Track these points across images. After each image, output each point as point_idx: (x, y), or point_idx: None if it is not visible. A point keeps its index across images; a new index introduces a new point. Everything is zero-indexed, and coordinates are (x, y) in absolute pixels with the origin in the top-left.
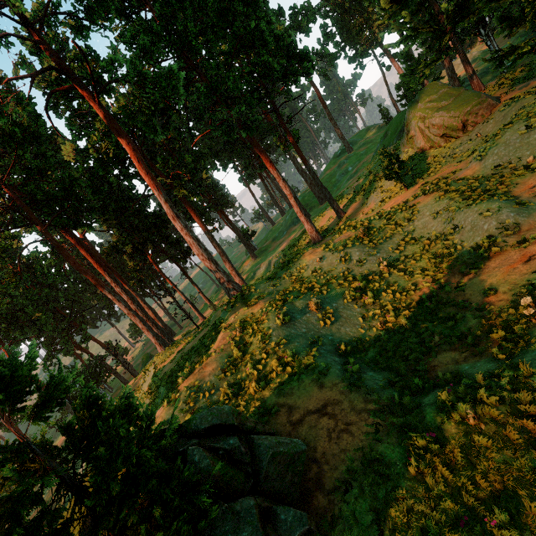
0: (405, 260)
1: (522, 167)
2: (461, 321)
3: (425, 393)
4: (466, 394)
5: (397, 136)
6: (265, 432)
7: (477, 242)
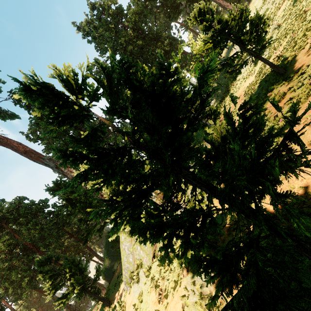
0: None
1: None
2: None
3: None
4: None
5: None
6: None
7: None
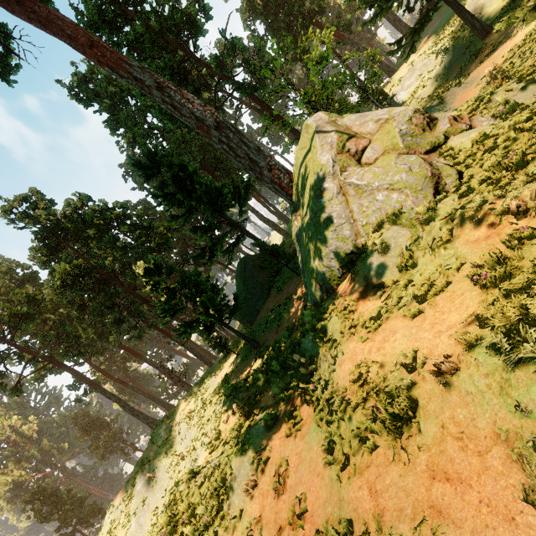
0: None
1: None
2: None
3: None
4: None
5: None
6: None
7: None
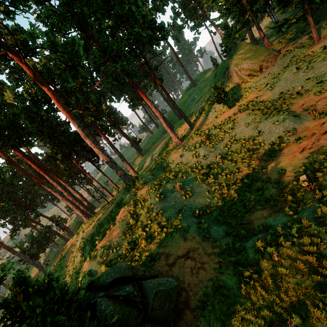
0: (231, 154)
1: (295, 93)
2: (266, 190)
3: (247, 239)
4: (272, 240)
5: (222, 76)
6: (151, 276)
7: (272, 140)
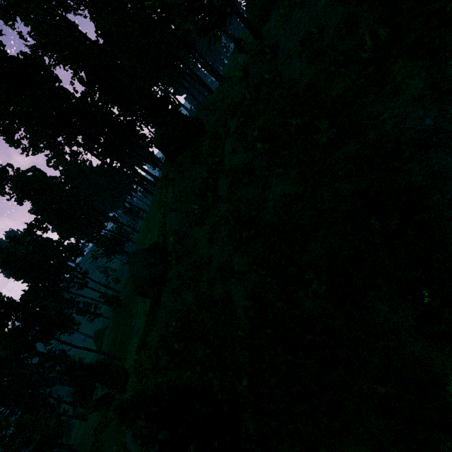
0: None
1: None
2: None
3: None
4: None
5: None
6: None
7: None
